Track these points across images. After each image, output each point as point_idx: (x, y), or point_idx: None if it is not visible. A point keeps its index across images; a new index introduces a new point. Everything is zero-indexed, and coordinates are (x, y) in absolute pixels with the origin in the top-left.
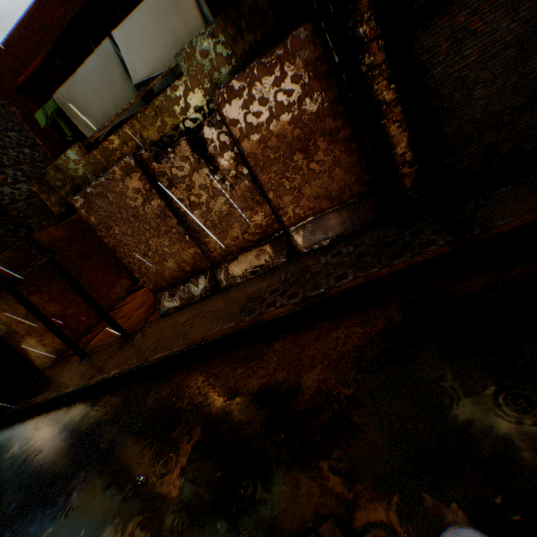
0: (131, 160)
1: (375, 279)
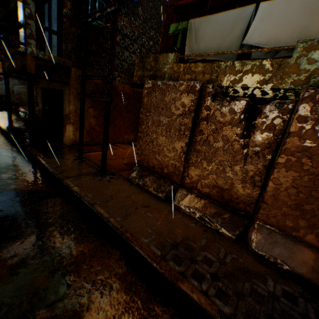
0: (198, 85)
1: None
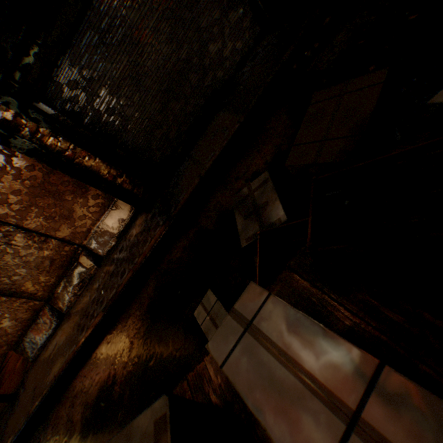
0: None
1: (136, 269)
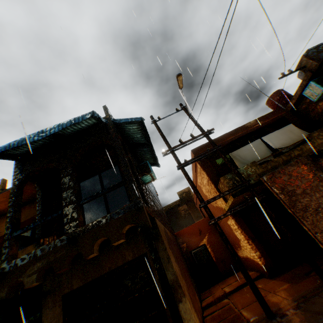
0: (303, 158)
1: None
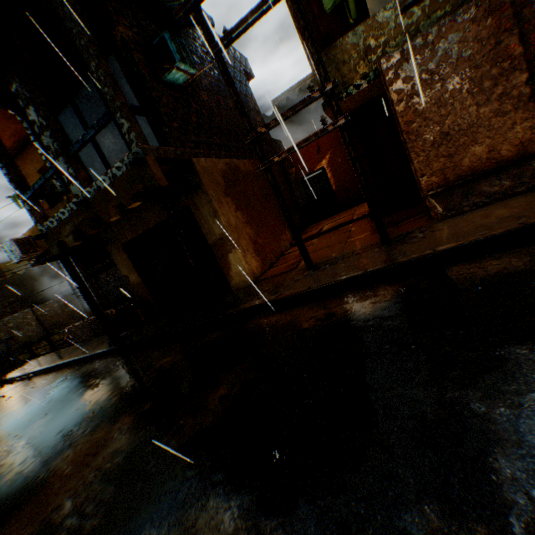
0: None
1: None
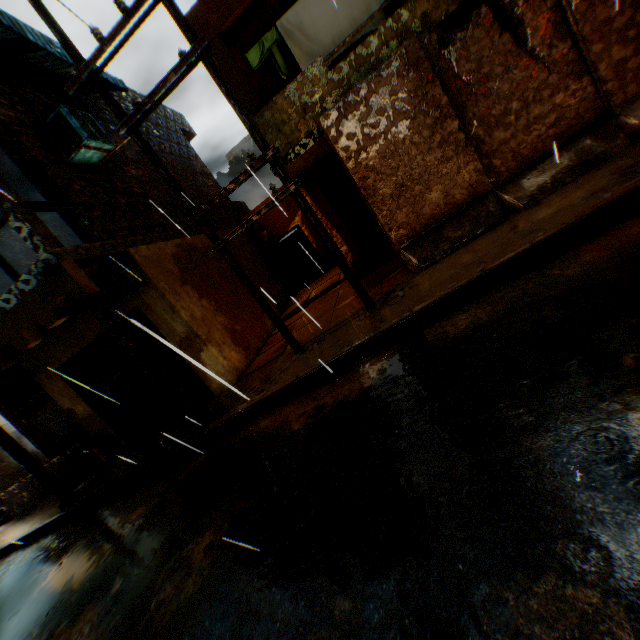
0: (415, 43)
1: None
